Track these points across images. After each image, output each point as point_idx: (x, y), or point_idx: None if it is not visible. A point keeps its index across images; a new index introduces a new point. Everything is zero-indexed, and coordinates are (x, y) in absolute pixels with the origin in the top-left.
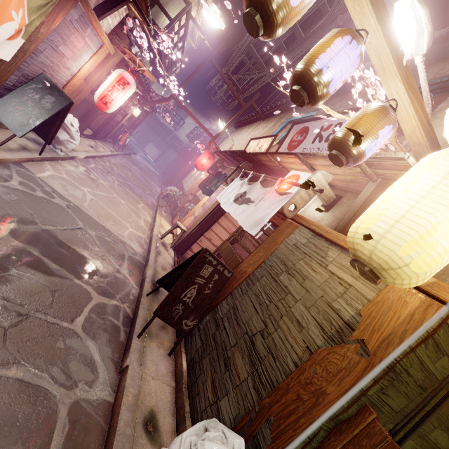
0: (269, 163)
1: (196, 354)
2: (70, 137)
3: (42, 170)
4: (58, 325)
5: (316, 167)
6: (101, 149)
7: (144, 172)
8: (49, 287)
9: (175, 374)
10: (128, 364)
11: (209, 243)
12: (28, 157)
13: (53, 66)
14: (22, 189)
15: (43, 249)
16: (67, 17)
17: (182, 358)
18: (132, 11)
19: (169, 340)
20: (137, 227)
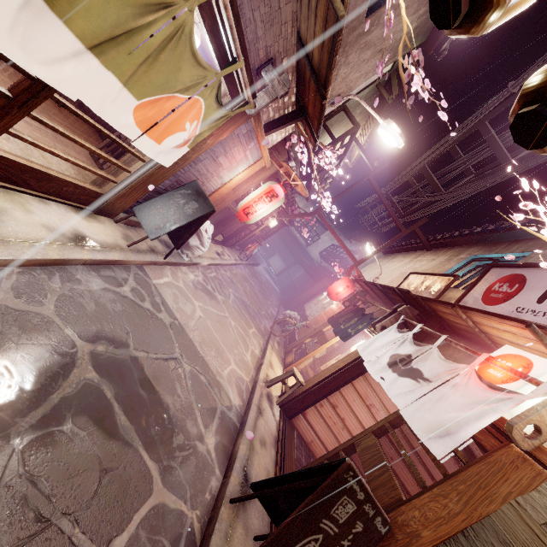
0: (450, 317)
1: None
2: (200, 243)
3: (160, 276)
4: None
5: None
6: (226, 257)
7: (264, 287)
8: (101, 462)
9: None
10: None
11: (332, 412)
12: (152, 260)
13: (208, 174)
14: (131, 297)
15: (120, 388)
16: (236, 131)
17: None
18: (300, 129)
19: None
20: (242, 363)
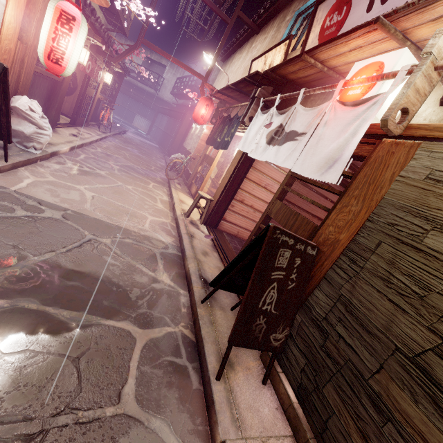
0: (299, 75)
1: (305, 378)
2: (37, 127)
3: (17, 180)
4: (99, 419)
5: (414, 33)
6: (86, 136)
7: (142, 148)
8: (67, 356)
9: (284, 412)
10: (223, 439)
11: (242, 206)
12: None
13: None
14: None
15: (43, 294)
16: None
17: (283, 384)
18: None
19: (253, 357)
20: (157, 212)
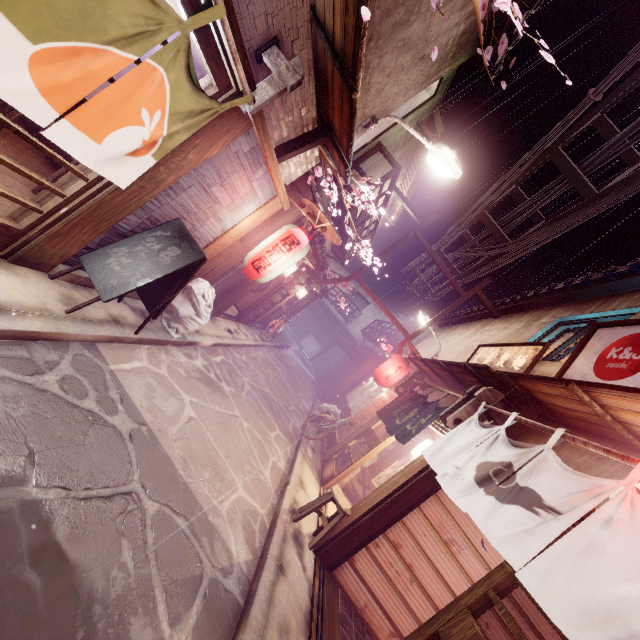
0: (556, 401)
1: None
2: (195, 312)
3: (127, 358)
4: None
5: None
6: (241, 336)
7: (294, 374)
8: None
9: None
10: None
11: (394, 556)
12: (112, 335)
13: (199, 213)
14: (57, 392)
15: None
16: (233, 147)
17: None
18: (325, 159)
19: None
20: (256, 485)
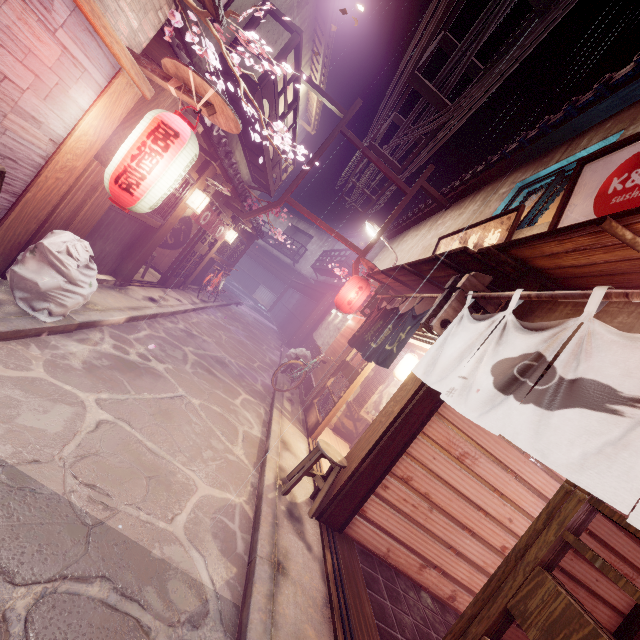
0: (565, 261)
1: None
2: (66, 279)
3: None
4: None
5: None
6: (172, 302)
7: (252, 330)
8: None
9: None
10: None
11: (406, 491)
12: None
13: None
14: None
15: None
16: None
17: None
18: None
19: None
20: (225, 471)
